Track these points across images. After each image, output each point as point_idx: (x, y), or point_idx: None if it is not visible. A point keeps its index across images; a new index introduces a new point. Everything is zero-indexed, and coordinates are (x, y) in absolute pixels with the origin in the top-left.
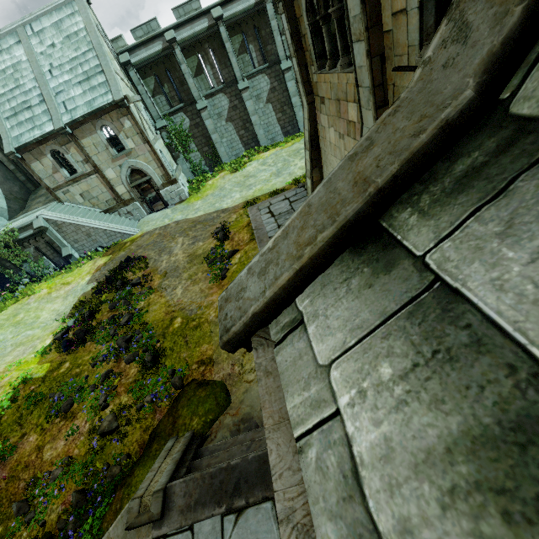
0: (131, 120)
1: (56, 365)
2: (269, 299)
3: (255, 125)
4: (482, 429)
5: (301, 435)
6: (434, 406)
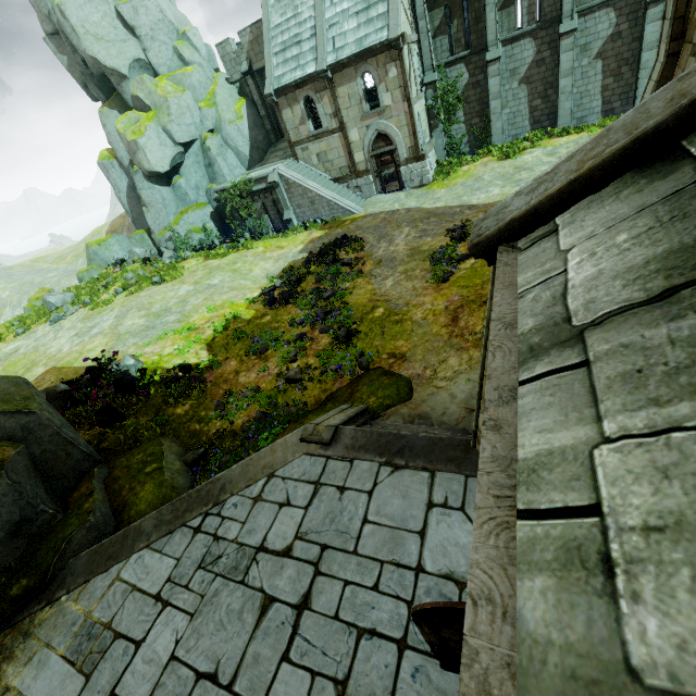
0: (399, 67)
1: (260, 314)
2: (531, 207)
3: (562, 92)
4: (681, 246)
5: (524, 290)
6: (650, 245)
